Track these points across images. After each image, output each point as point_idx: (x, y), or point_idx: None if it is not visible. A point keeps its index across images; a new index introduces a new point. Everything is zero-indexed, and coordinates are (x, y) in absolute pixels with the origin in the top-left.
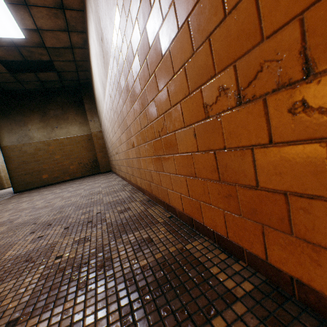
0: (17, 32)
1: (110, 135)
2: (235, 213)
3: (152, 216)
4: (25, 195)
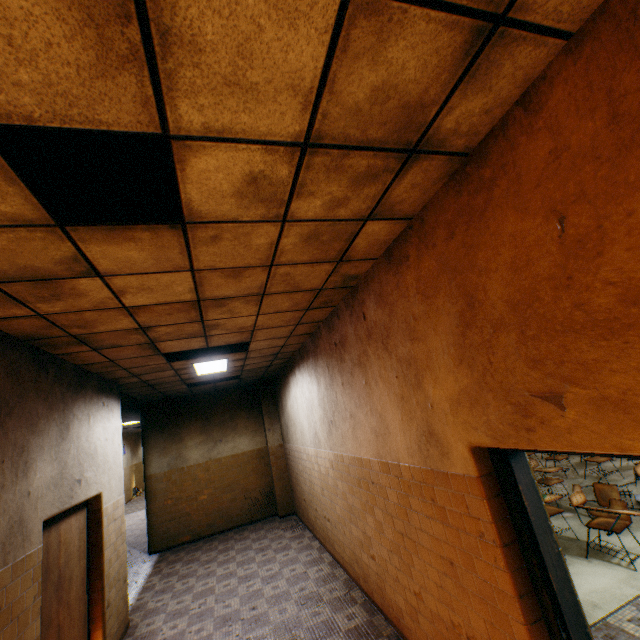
0: (222, 369)
1: (313, 482)
2: None
3: None
4: (182, 568)
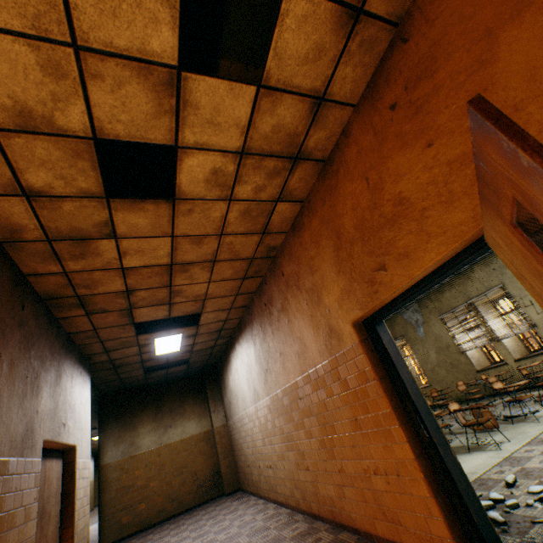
0: (176, 348)
1: (255, 440)
2: (388, 522)
3: (344, 540)
4: None
